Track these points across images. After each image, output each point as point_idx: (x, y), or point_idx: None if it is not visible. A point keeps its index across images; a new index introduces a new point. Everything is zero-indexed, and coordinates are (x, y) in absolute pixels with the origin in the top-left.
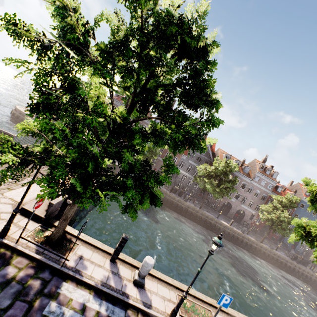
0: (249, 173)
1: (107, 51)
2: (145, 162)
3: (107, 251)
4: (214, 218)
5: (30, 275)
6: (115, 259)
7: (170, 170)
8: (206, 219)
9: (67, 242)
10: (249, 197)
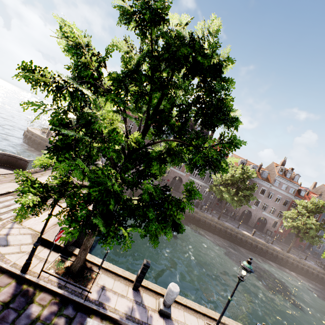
0: (268, 178)
1: (119, 80)
2: (165, 187)
3: (129, 278)
4: (235, 229)
5: (54, 312)
6: (138, 287)
7: (192, 195)
8: (226, 230)
9: (88, 272)
10: (270, 203)
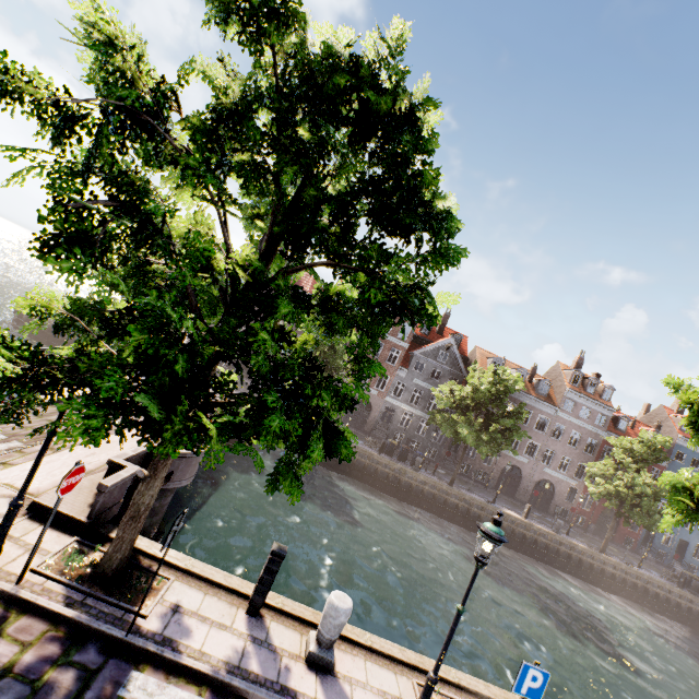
0: (551, 395)
1: (206, 131)
2: (308, 359)
3: (240, 591)
4: (487, 504)
5: (51, 658)
6: (259, 607)
7: (364, 369)
8: (469, 509)
9: (142, 576)
10: (558, 448)
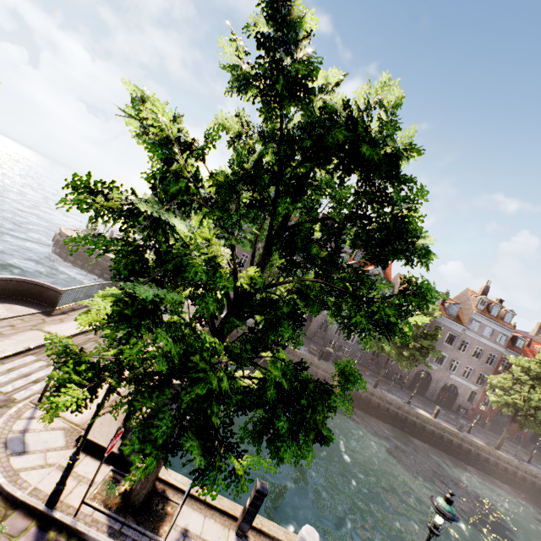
0: (459, 315)
1: (227, 184)
2: (300, 364)
3: (229, 513)
4: (403, 405)
5: None
6: (246, 531)
7: (349, 383)
8: (389, 407)
9: (159, 502)
10: (463, 360)
